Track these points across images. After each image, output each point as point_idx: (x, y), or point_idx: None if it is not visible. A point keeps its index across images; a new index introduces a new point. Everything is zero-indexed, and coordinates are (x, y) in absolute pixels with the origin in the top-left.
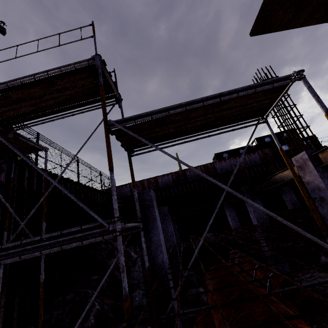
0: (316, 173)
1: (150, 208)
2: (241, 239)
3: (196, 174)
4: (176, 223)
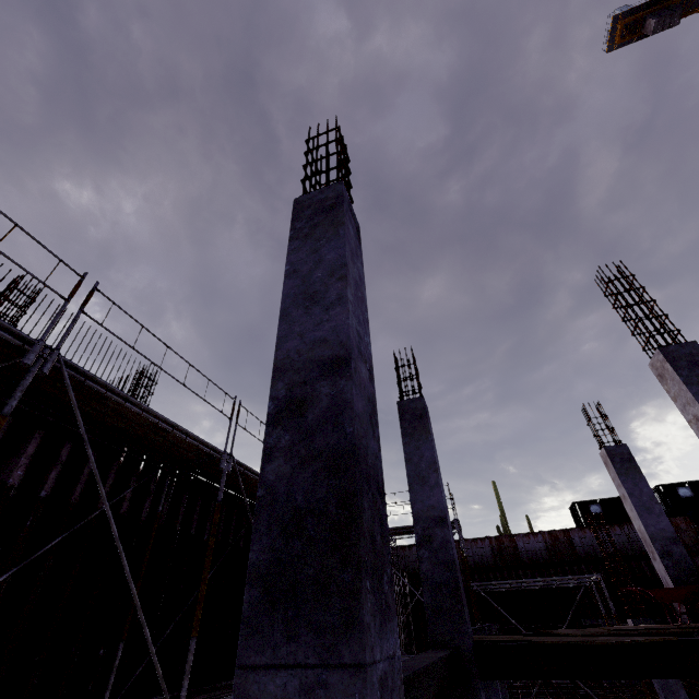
0: None
1: None
2: (584, 695)
3: (534, 548)
4: None
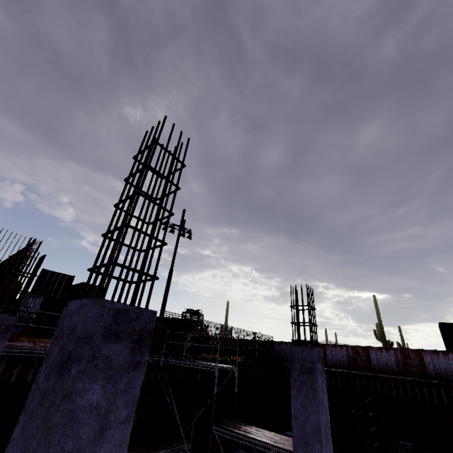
0: None
1: None
2: None
3: (385, 360)
4: None
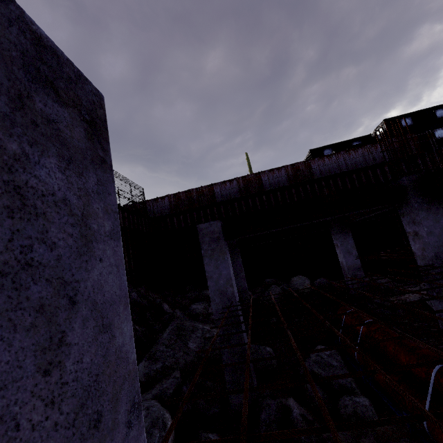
0: None
1: None
2: None
3: (277, 180)
4: (242, 259)
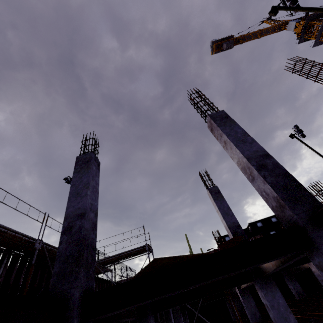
0: (239, 293)
1: (168, 313)
2: None
3: None
4: (189, 316)
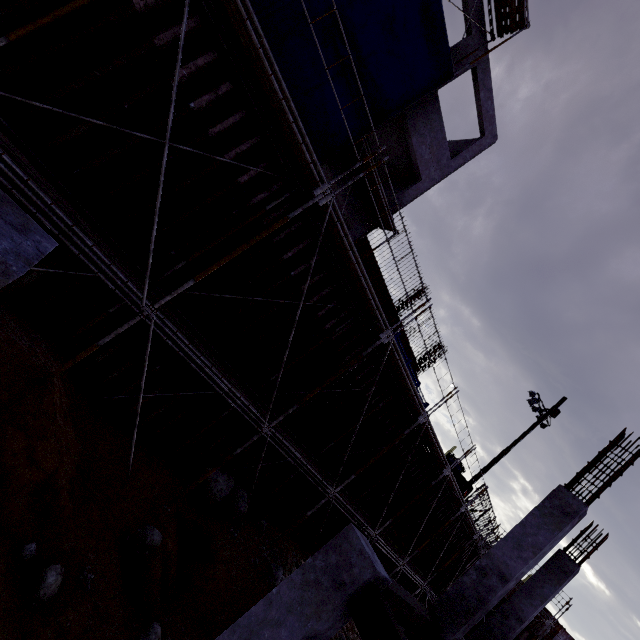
0: None
1: None
2: None
3: None
4: None
